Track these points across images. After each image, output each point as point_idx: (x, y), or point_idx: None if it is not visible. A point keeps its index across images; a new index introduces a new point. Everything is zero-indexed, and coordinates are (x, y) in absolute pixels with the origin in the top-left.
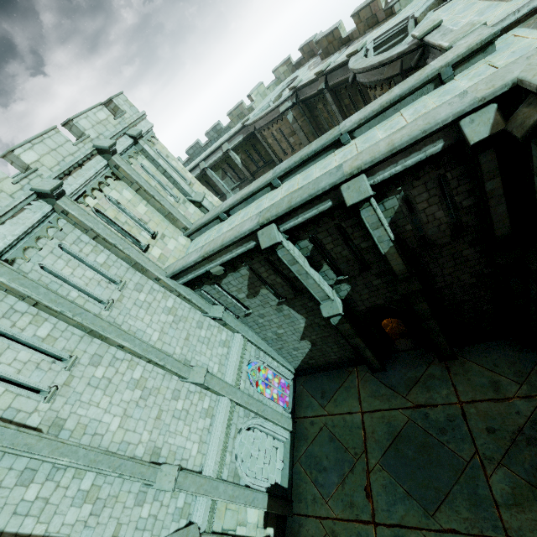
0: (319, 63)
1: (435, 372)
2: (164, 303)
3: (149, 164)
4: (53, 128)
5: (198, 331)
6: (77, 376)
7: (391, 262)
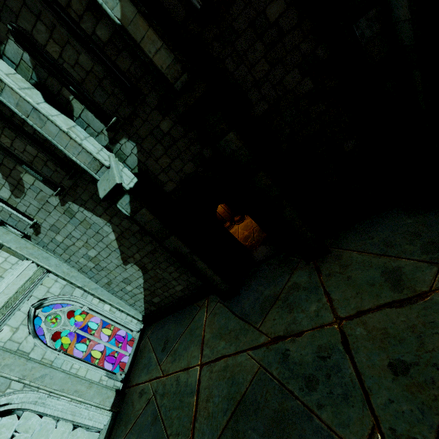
0: None
1: (300, 280)
2: None
3: None
4: None
5: None
6: None
7: (144, 46)
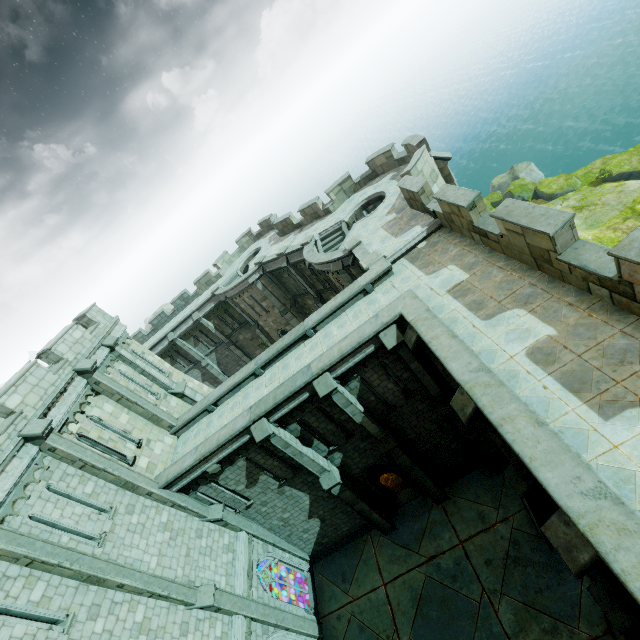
0: (278, 239)
1: (436, 518)
2: (158, 519)
3: (127, 368)
4: (34, 364)
5: (198, 542)
6: (76, 638)
7: (367, 428)
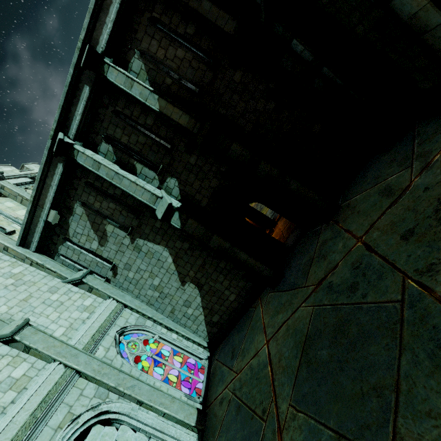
0: None
1: (325, 237)
2: (8, 269)
3: None
4: None
5: (47, 295)
6: None
7: (173, 117)
